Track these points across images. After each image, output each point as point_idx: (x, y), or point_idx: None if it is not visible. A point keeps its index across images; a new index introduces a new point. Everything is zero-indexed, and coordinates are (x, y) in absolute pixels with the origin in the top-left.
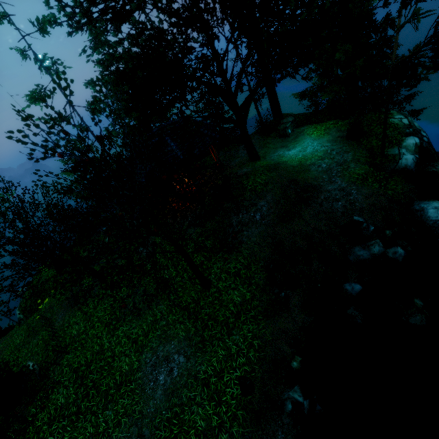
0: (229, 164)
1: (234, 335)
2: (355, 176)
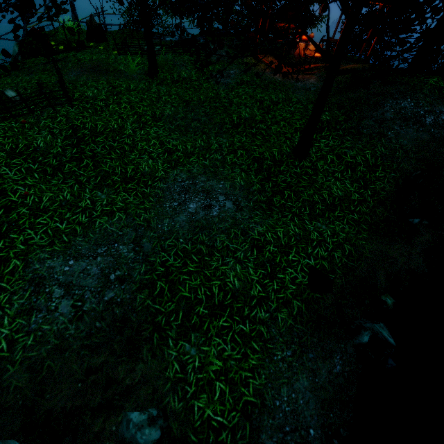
0: None
1: (320, 222)
2: None
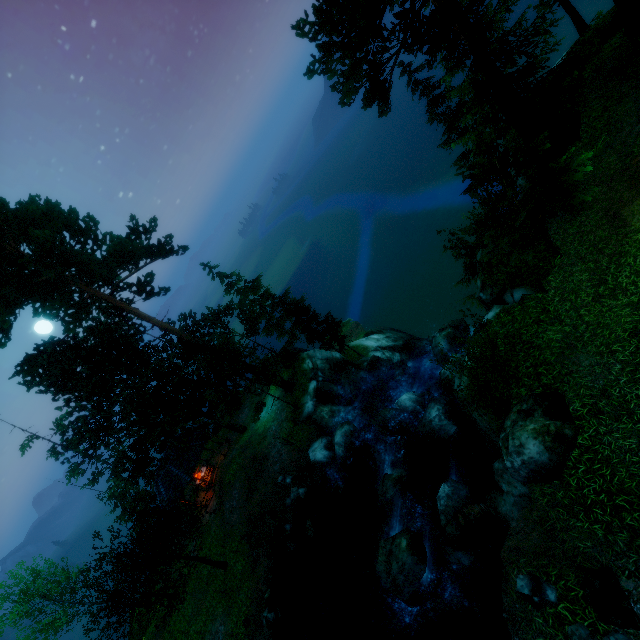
0: (233, 438)
1: (241, 594)
2: (284, 436)
